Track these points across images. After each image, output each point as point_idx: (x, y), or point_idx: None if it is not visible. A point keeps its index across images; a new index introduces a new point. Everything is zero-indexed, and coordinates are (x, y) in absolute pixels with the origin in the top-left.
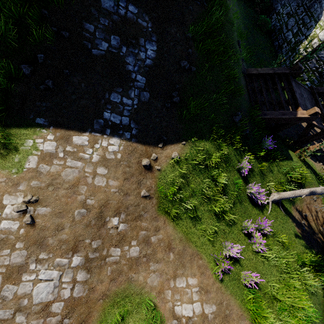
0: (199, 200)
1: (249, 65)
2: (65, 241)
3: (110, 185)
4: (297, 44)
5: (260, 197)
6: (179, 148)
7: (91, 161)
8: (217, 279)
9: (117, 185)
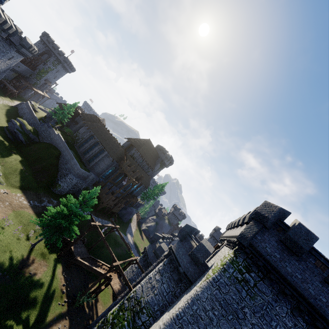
0: (20, 219)
1: (87, 252)
2: (1, 196)
3: (15, 202)
4: None
5: (31, 233)
6: (32, 213)
7: (19, 200)
8: (1, 219)
9: (16, 203)
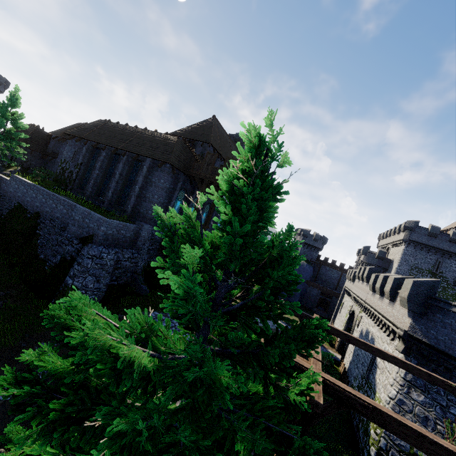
0: None
1: None
2: None
3: None
4: (368, 423)
5: None
6: None
7: None
8: None
9: None
